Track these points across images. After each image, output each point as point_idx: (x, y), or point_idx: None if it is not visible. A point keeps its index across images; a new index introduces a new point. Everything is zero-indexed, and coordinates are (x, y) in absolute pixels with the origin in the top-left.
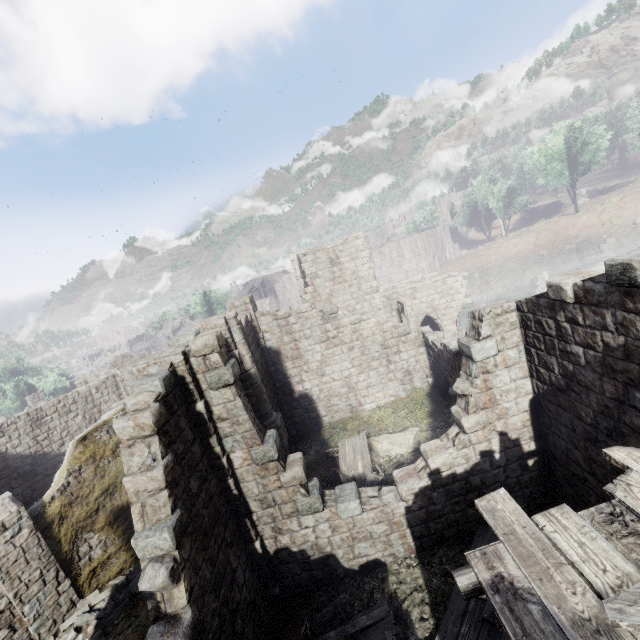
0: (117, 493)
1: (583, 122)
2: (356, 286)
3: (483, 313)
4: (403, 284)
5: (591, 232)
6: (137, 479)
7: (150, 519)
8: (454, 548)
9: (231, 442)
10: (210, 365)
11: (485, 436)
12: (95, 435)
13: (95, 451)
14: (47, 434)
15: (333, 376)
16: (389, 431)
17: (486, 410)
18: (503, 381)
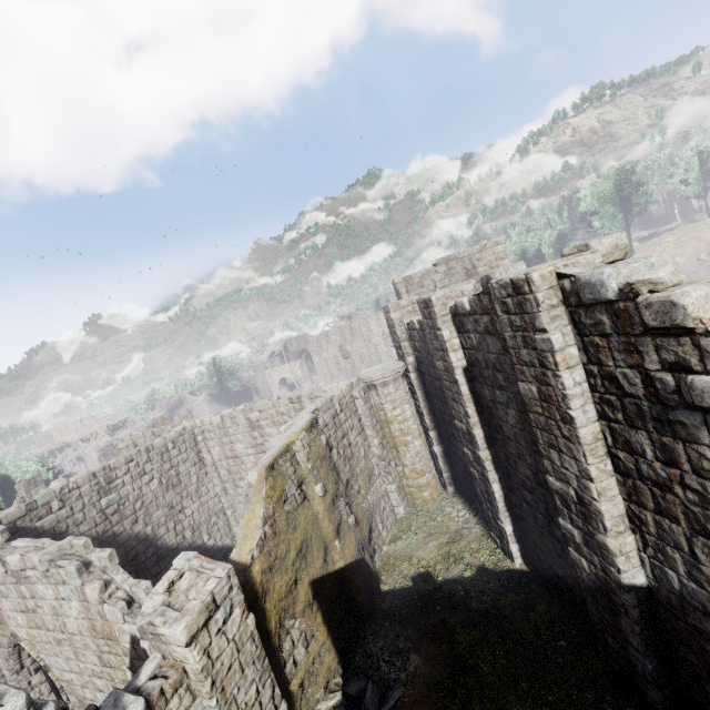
0: (311, 556)
1: (637, 164)
2: None
3: None
4: None
5: None
6: None
7: None
8: None
9: None
10: None
11: None
12: (281, 464)
13: (285, 488)
14: (117, 505)
15: None
16: None
17: None
18: None
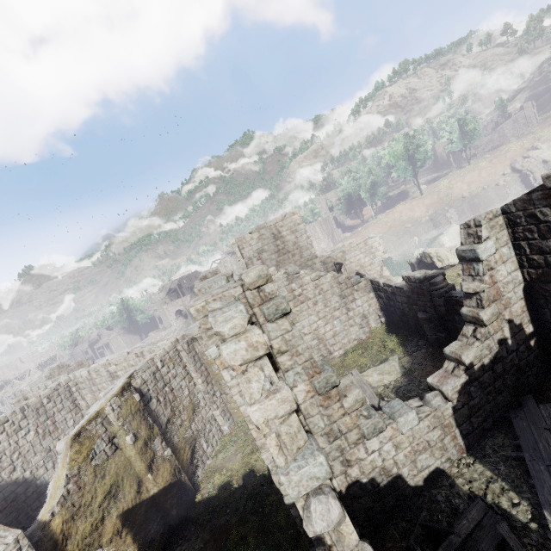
0: (121, 493)
1: (415, 131)
2: (298, 255)
3: (480, 219)
4: (328, 252)
5: (436, 207)
6: (266, 405)
7: (290, 449)
8: (498, 436)
9: (293, 376)
10: (265, 296)
11: (499, 326)
12: (90, 429)
13: (93, 448)
14: None
15: (304, 331)
16: (370, 366)
17: (496, 302)
18: (503, 275)
